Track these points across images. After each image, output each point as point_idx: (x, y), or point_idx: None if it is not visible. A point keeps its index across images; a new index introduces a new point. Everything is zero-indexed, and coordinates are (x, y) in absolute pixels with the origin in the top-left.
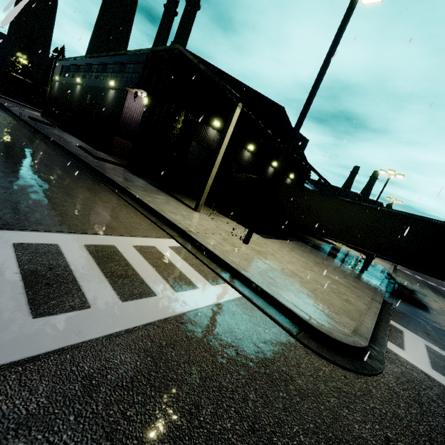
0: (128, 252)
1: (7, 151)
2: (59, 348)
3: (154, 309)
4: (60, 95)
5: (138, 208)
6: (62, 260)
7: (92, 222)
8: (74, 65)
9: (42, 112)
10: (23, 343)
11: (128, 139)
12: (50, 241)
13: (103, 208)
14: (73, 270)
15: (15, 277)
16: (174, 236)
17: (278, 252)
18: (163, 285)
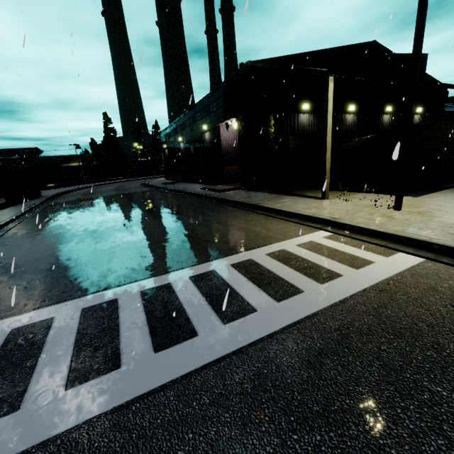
0: (297, 250)
1: (175, 213)
2: (306, 316)
3: (348, 285)
4: (171, 158)
5: (277, 216)
6: (262, 267)
7: (256, 238)
8: (172, 130)
9: (165, 176)
10: (285, 315)
11: (233, 164)
12: (245, 258)
13: (253, 226)
14: (273, 271)
15: (249, 283)
16: (321, 227)
17: (445, 205)
18: (342, 267)
